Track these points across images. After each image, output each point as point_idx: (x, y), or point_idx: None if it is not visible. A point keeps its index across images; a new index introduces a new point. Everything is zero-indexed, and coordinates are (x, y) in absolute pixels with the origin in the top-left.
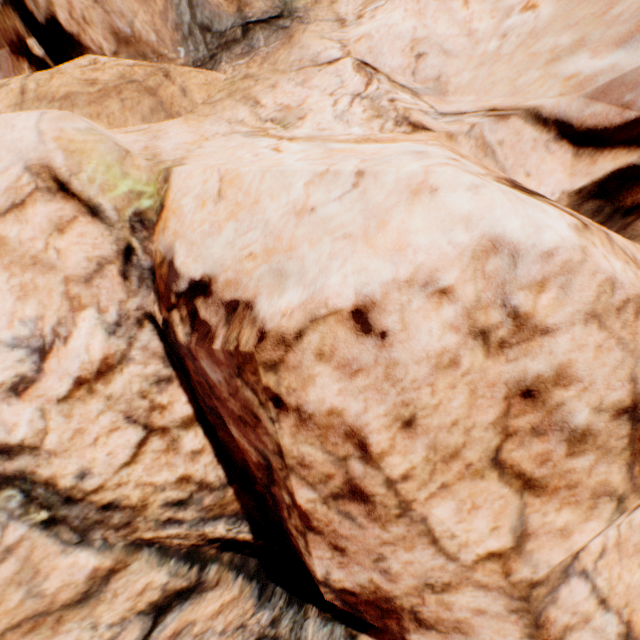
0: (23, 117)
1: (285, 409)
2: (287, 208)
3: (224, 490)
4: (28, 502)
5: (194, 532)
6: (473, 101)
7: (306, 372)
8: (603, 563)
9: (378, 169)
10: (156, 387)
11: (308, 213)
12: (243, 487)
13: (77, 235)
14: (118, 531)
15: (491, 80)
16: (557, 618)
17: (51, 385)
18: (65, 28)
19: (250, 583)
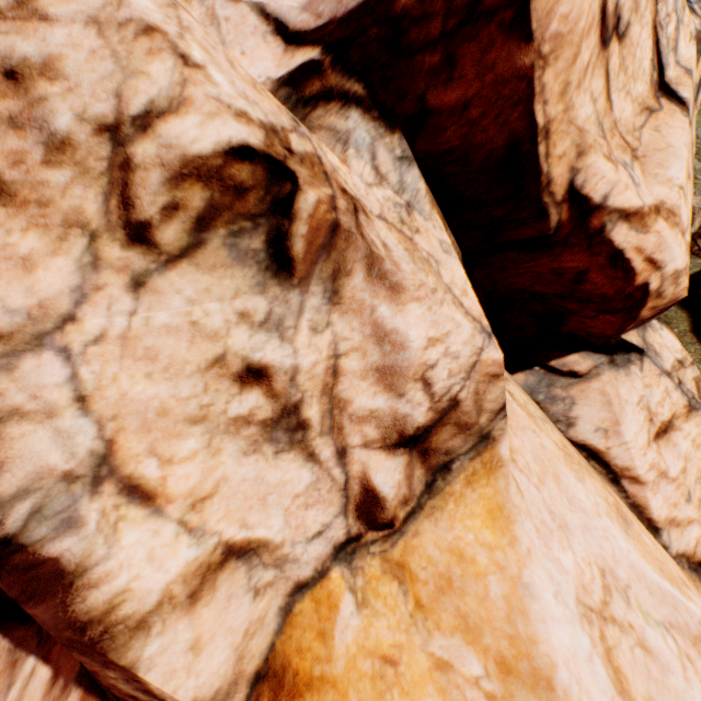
0: None
1: None
2: None
3: None
4: None
5: None
6: None
7: None
8: (98, 352)
9: None
10: None
11: None
12: None
13: None
14: None
15: None
16: (8, 394)
17: None
18: None
19: None
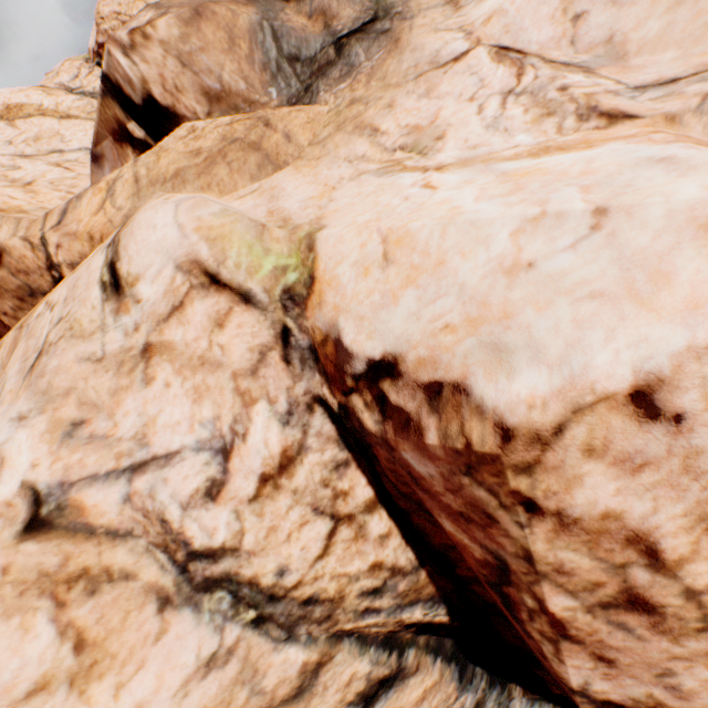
0: (160, 214)
1: (539, 513)
2: (489, 266)
3: (416, 573)
4: (236, 602)
5: (391, 619)
6: (678, 58)
7: (570, 472)
8: None
9: (631, 202)
10: (335, 473)
11: (524, 270)
12: (439, 571)
13: (235, 327)
14: (320, 625)
15: (700, 22)
16: None
17: (239, 485)
18: (161, 103)
19: (449, 665)
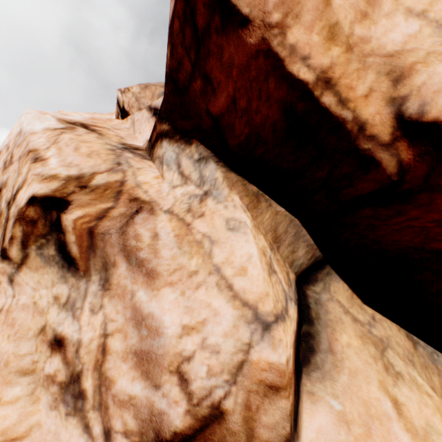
0: None
1: None
2: None
3: None
4: None
5: None
6: None
7: None
8: None
9: None
10: None
11: None
12: None
13: None
14: None
15: None
16: None
17: None
18: (126, 109)
19: None
